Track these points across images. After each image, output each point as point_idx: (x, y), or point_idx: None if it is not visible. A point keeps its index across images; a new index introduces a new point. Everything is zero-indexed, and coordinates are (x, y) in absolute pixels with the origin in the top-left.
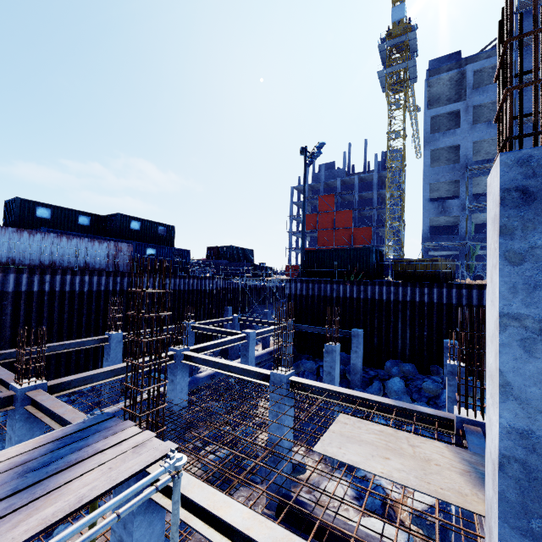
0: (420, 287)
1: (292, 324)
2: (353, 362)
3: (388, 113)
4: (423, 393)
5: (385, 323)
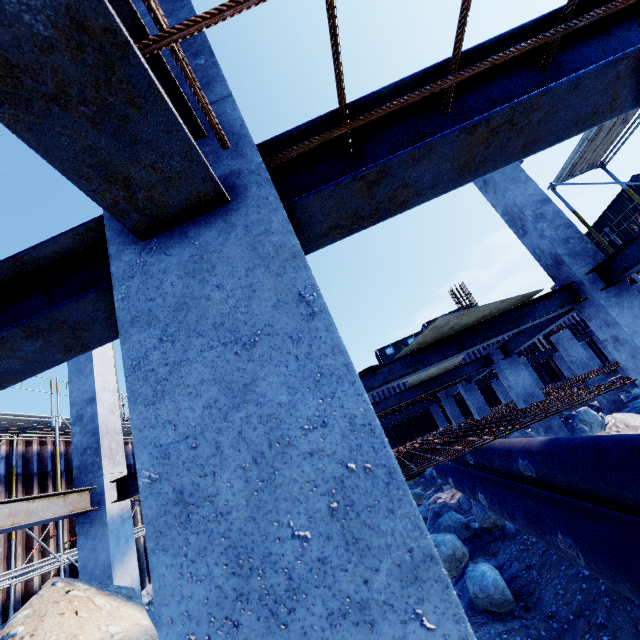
0: None
1: None
2: None
3: None
4: None
5: None
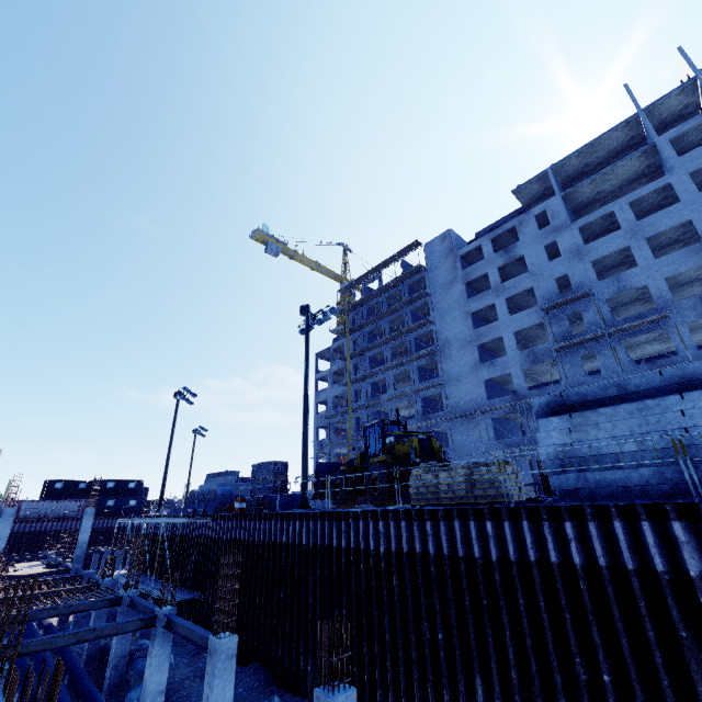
0: None
1: None
2: None
3: None
4: None
5: None
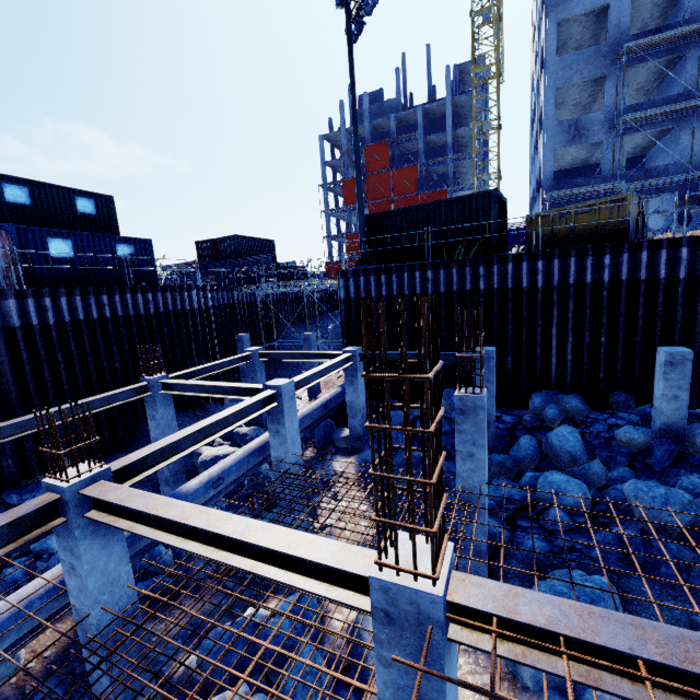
0: (595, 255)
1: (360, 353)
2: None
3: None
4: (616, 448)
5: (527, 331)
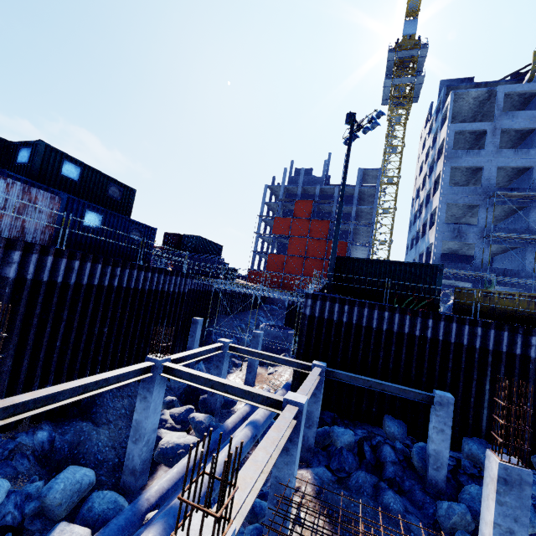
0: (523, 334)
1: (326, 369)
2: (436, 447)
3: (389, 125)
4: None
5: (463, 380)
